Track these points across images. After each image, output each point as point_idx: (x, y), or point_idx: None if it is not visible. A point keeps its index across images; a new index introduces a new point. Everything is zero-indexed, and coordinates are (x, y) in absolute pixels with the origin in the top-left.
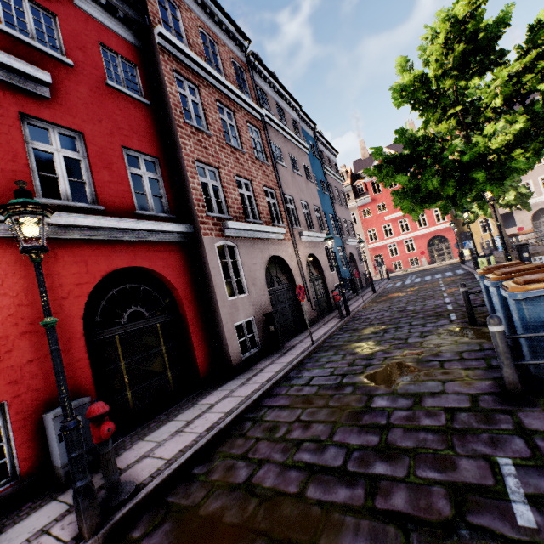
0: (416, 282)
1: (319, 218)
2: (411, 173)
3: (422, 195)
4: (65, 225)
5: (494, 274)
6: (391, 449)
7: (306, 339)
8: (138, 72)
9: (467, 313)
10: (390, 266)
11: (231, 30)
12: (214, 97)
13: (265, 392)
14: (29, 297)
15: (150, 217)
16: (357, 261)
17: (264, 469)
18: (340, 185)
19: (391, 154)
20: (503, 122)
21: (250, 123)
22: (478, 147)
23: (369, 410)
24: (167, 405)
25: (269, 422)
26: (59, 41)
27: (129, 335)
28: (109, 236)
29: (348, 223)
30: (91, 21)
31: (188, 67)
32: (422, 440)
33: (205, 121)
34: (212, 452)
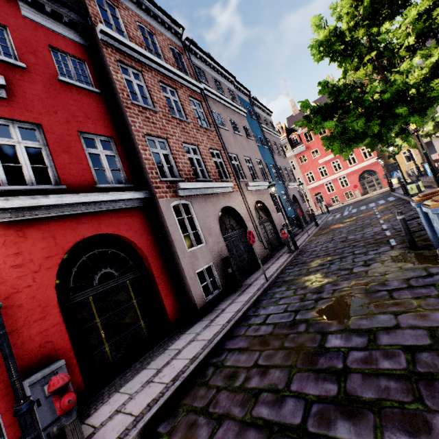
0: (353, 213)
1: (261, 169)
2: (337, 118)
3: (349, 136)
4: (30, 207)
5: (432, 201)
6: (352, 401)
7: (261, 276)
8: (87, 67)
9: (407, 238)
10: (329, 201)
11: (166, 21)
12: (157, 79)
13: (226, 334)
14: (2, 276)
15: (109, 189)
16: (299, 201)
17: (224, 428)
18: (277, 139)
19: (317, 105)
20: (418, 58)
21: (191, 97)
22: (397, 84)
23: (324, 352)
24: (143, 352)
25: (229, 367)
26: (12, 48)
27: (102, 294)
28: (73, 211)
29: (287, 170)
30: (39, 28)
31: (130, 56)
32: (385, 389)
33: (150, 100)
34: (176, 405)
